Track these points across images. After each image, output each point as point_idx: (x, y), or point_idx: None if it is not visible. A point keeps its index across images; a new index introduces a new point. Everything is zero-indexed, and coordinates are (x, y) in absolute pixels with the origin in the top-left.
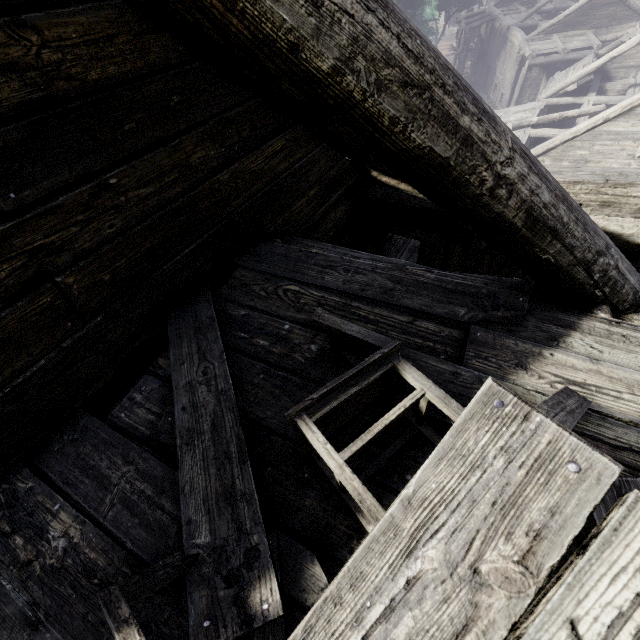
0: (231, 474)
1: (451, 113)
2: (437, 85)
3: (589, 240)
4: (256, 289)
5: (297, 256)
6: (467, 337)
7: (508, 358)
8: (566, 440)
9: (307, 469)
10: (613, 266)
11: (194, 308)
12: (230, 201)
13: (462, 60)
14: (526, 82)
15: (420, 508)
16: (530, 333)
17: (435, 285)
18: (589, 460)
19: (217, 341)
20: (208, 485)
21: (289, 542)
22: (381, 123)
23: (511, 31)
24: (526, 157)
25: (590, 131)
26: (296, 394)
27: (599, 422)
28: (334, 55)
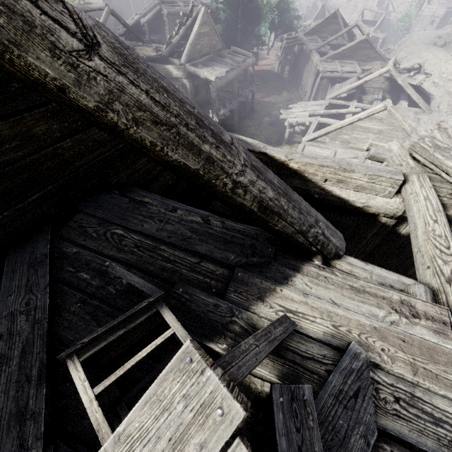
0: (27, 395)
1: (194, 142)
2: (181, 125)
3: (303, 219)
4: (90, 231)
5: (127, 206)
6: (233, 276)
7: (254, 293)
8: (220, 391)
9: (98, 383)
10: (321, 233)
11: (33, 246)
12: (74, 162)
13: (283, 65)
14: (320, 86)
15: (124, 443)
16: (272, 274)
17: (218, 236)
18: (229, 407)
19: (45, 276)
20: (4, 407)
21: (65, 450)
22: (144, 144)
23: (312, 53)
24: (255, 169)
25: (351, 124)
26: (103, 320)
27: (298, 340)
28: (95, 99)
